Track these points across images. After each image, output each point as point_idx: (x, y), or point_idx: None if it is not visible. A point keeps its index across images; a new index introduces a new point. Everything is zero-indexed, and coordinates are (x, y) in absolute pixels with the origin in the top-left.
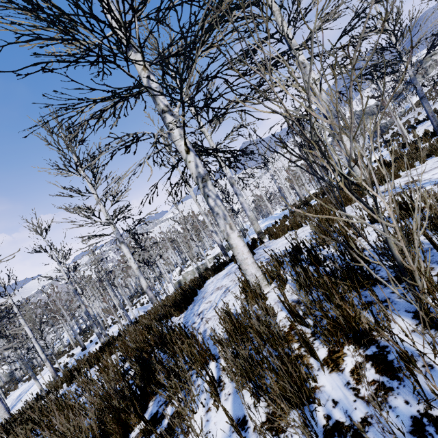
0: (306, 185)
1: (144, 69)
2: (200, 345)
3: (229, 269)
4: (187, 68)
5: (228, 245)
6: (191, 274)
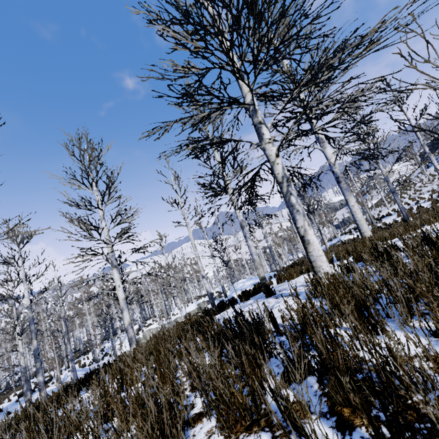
0: (283, 257)
1: (250, 91)
2: (316, 310)
3: (241, 304)
4: (297, 93)
5: (304, 241)
6: (154, 333)
